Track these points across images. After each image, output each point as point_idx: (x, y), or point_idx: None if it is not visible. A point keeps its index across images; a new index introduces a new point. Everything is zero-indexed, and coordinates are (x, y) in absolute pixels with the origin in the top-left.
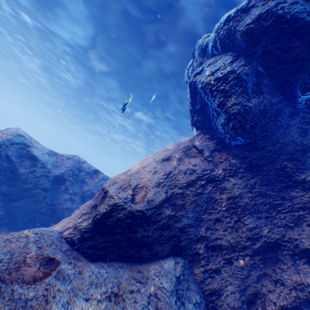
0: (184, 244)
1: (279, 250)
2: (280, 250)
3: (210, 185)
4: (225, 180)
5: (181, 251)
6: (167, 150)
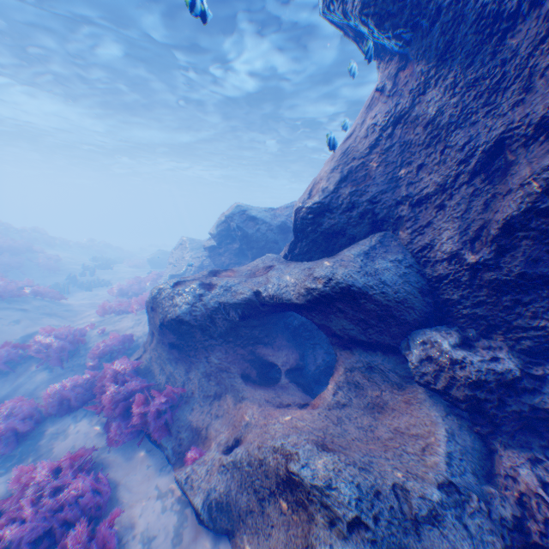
0: (382, 217)
1: (505, 150)
2: (507, 149)
3: (398, 129)
4: (415, 106)
5: (381, 225)
6: (355, 123)
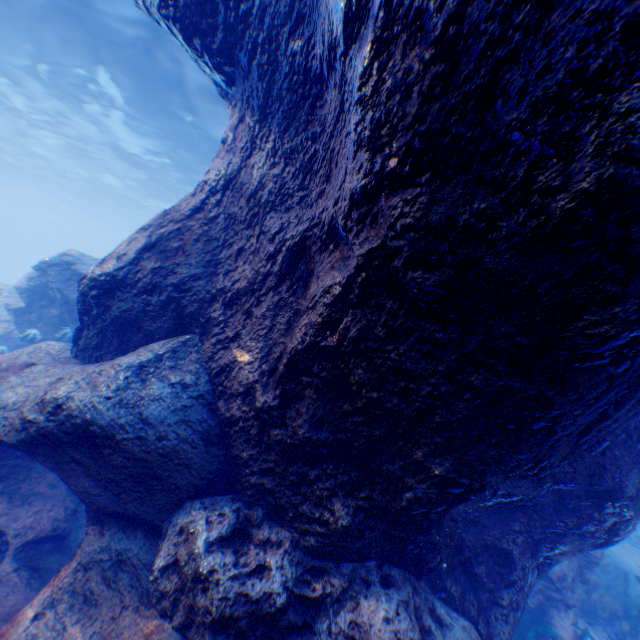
0: (192, 312)
1: (308, 253)
2: (309, 253)
3: (227, 195)
4: (243, 169)
5: (191, 324)
6: None
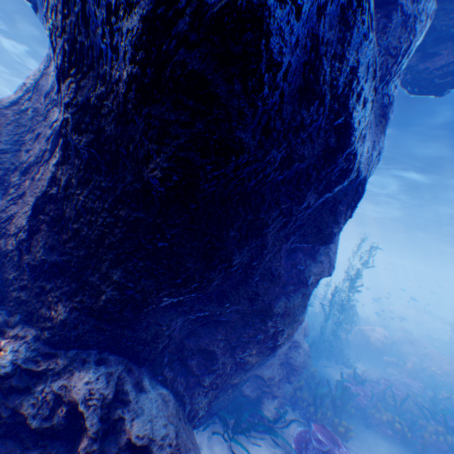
0: None
1: None
2: None
3: (36, 94)
4: (45, 76)
5: None
6: None
